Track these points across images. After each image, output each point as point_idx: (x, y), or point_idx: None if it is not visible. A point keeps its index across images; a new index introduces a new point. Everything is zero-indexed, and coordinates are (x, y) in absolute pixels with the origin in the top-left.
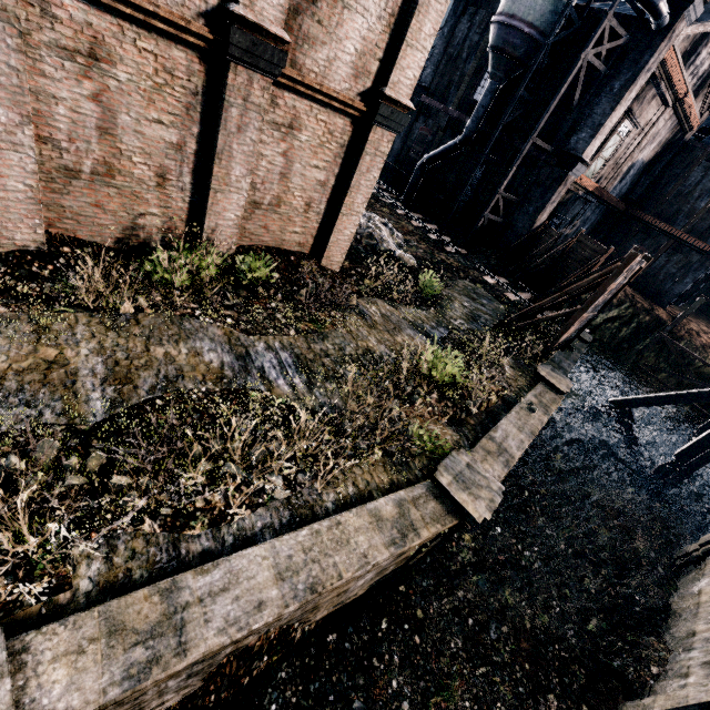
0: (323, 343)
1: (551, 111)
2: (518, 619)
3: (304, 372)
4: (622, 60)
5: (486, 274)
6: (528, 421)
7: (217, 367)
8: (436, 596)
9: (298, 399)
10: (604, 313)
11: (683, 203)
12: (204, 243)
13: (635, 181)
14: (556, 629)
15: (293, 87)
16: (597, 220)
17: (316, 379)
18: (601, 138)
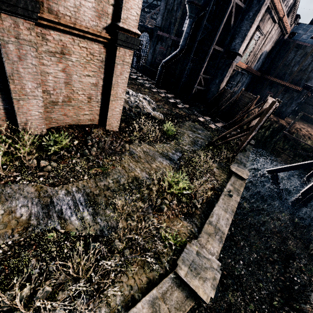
0: (106, 180)
1: (221, 31)
2: (238, 312)
3: (91, 205)
4: (252, 1)
5: (199, 116)
6: (229, 203)
7: (25, 219)
8: (191, 310)
9: (85, 229)
10: None
11: (287, 69)
12: (22, 131)
13: (263, 61)
14: (258, 312)
15: (54, 26)
16: (248, 82)
17: (99, 209)
18: (246, 42)
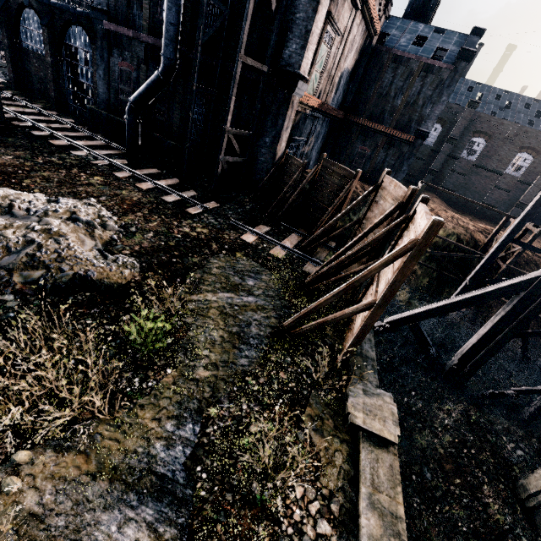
0: None
1: (252, 22)
2: None
3: None
4: None
5: (244, 229)
6: None
7: None
8: None
9: None
10: (356, 215)
11: (385, 103)
12: None
13: (345, 90)
14: None
15: None
16: (326, 131)
17: None
18: (312, 48)
